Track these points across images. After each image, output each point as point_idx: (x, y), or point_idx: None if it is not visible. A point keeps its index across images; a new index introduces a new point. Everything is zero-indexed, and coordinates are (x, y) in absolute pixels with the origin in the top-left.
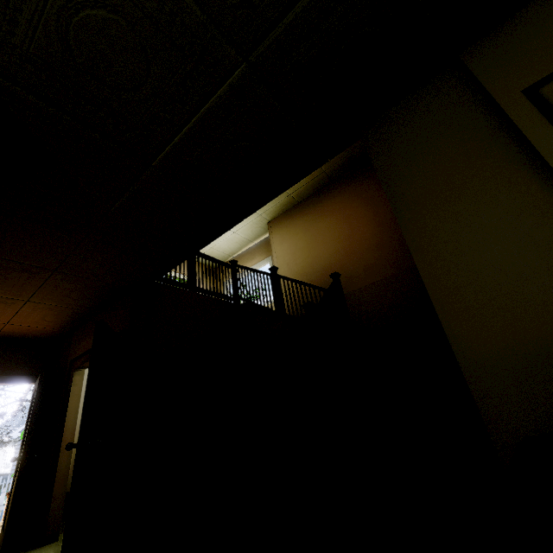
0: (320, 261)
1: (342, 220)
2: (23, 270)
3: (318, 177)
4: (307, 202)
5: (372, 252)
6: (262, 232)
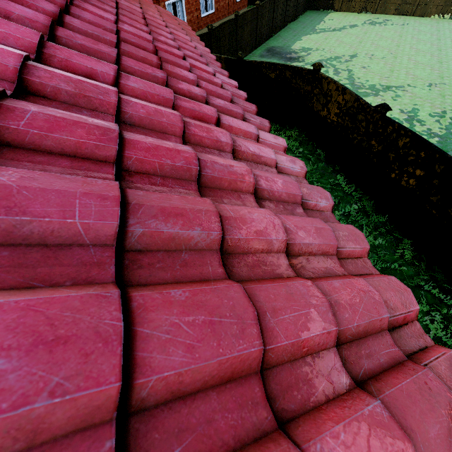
0: None
1: None
2: None
3: None
4: None
5: None
6: None
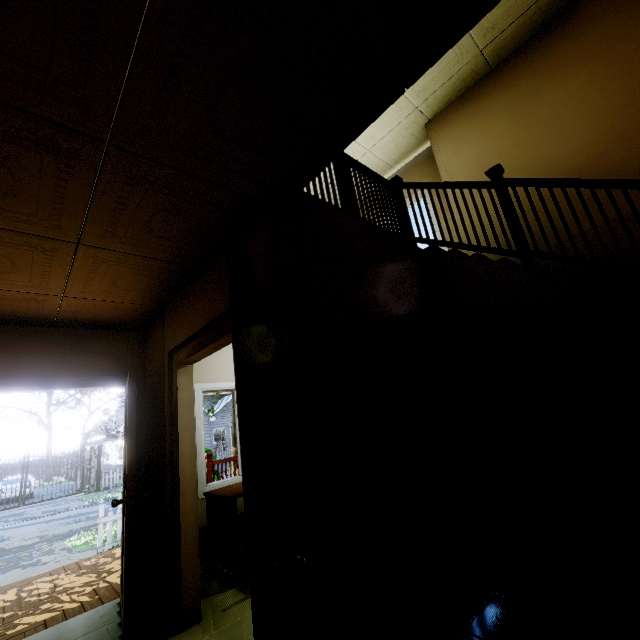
0: (550, 166)
1: (606, 74)
2: (39, 145)
3: None
4: (511, 64)
5: None
6: (411, 147)
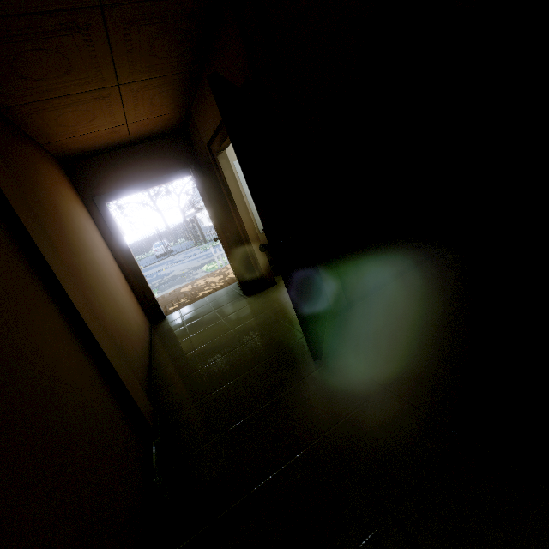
0: None
1: None
2: (68, 30)
3: None
4: None
5: None
6: None
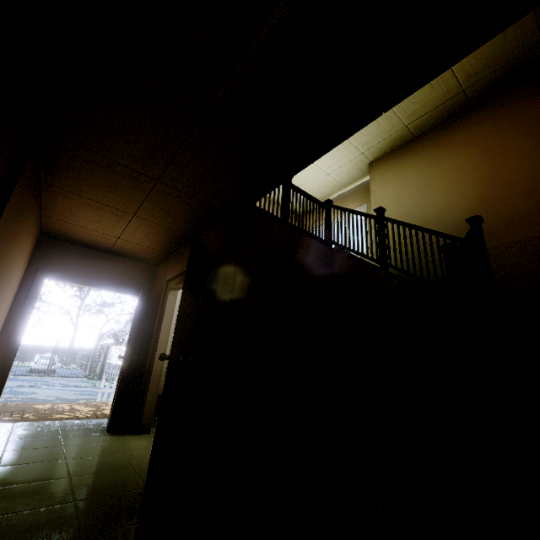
0: (435, 209)
1: (479, 157)
2: (130, 177)
3: (451, 100)
4: (427, 136)
5: (523, 200)
6: (359, 176)
